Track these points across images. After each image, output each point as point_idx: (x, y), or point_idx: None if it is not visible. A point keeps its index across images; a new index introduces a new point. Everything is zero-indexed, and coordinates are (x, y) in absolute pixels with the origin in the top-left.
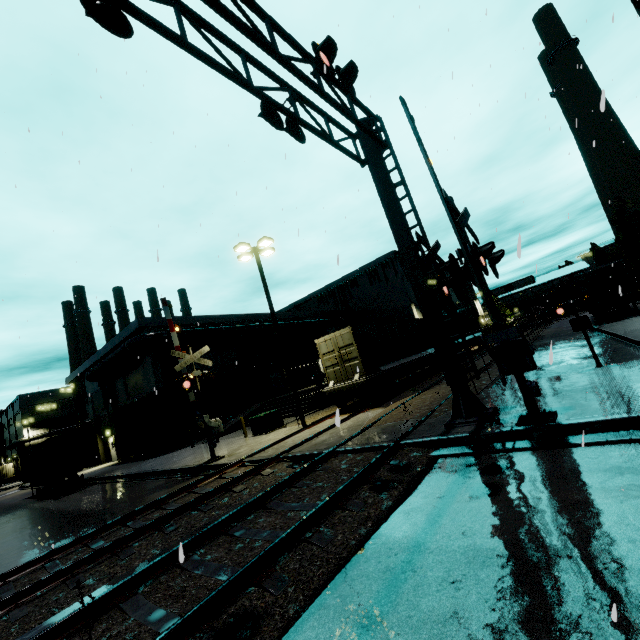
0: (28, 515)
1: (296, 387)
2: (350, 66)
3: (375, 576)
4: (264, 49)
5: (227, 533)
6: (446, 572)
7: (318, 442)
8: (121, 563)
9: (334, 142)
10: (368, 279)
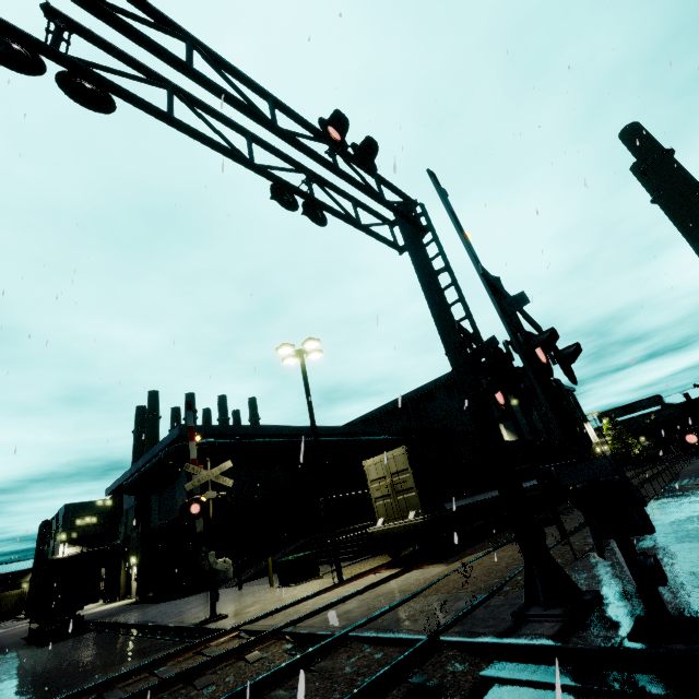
0: None
1: (354, 521)
2: (369, 143)
3: None
4: (256, 120)
5: None
6: None
7: (339, 613)
8: None
9: (360, 225)
10: (446, 392)
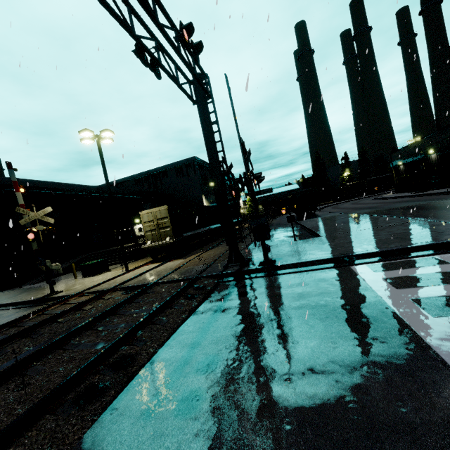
0: None
1: (114, 244)
2: (199, 43)
3: (194, 331)
4: (151, 17)
5: (92, 329)
6: (227, 324)
7: (143, 278)
8: None
9: (180, 85)
10: (175, 173)
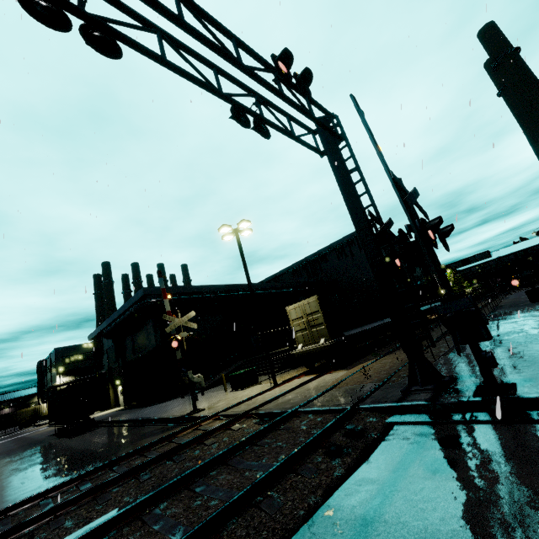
0: (46, 451)
1: (273, 348)
2: (306, 72)
3: None
4: (229, 61)
5: (189, 488)
6: None
7: (284, 401)
8: (98, 508)
9: (295, 137)
10: (336, 255)
